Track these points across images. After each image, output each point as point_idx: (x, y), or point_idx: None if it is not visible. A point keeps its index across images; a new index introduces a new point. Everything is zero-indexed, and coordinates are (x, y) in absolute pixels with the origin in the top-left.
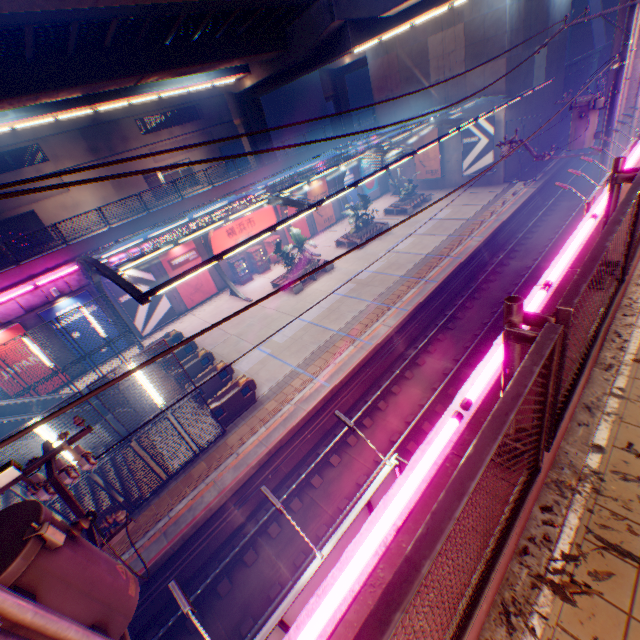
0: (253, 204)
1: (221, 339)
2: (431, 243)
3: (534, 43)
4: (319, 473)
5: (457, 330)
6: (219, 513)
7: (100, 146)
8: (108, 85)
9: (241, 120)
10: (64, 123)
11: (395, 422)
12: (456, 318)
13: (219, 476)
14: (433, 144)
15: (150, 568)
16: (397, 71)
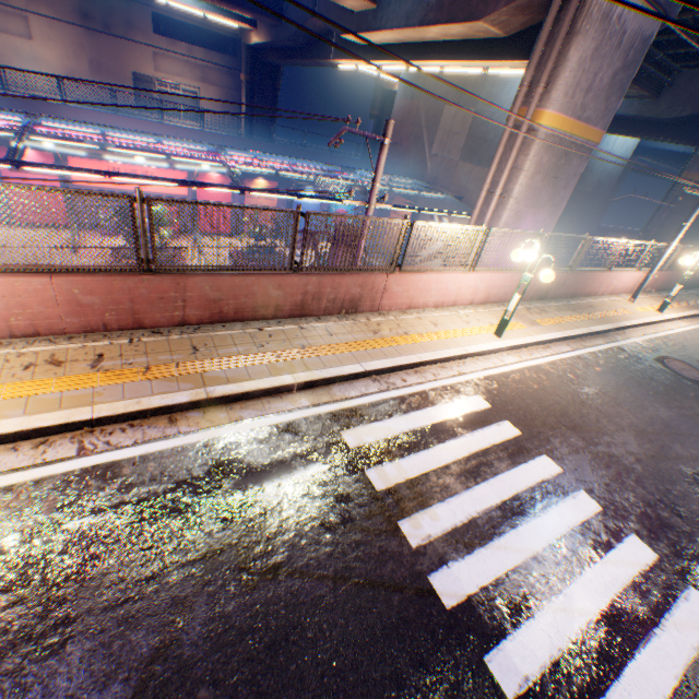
0: None
1: None
2: None
3: None
4: None
5: None
6: None
7: (95, 15)
8: None
9: (247, 77)
10: None
11: None
12: None
13: None
14: (284, 196)
15: None
16: (413, 123)
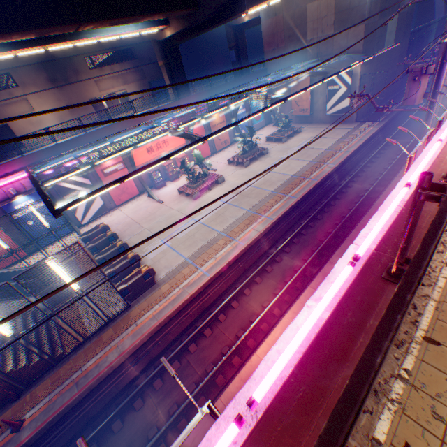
0: (157, 134)
1: (137, 231)
2: (297, 166)
3: (388, 13)
4: (195, 341)
5: (308, 236)
6: (119, 369)
7: (57, 77)
8: (52, 31)
9: (163, 62)
10: (29, 57)
11: (255, 306)
12: (309, 226)
13: (121, 341)
14: (301, 92)
15: (63, 410)
16: (282, 30)
